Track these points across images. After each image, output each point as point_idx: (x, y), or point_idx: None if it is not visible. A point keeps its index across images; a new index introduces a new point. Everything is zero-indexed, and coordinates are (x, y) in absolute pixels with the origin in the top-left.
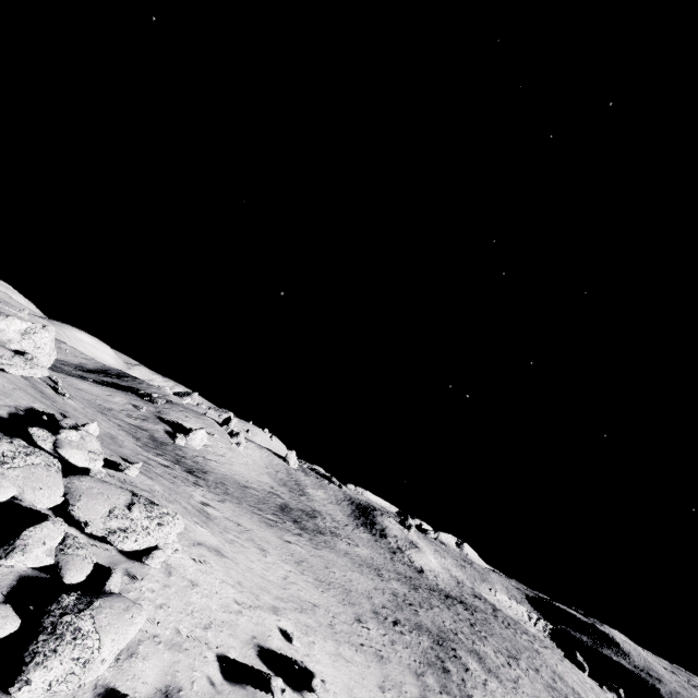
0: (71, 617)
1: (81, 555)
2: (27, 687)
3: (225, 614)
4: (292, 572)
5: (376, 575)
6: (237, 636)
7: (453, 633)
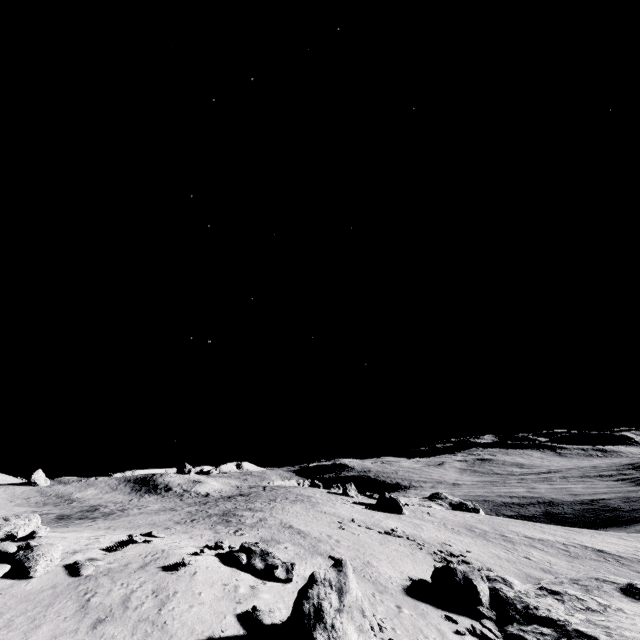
0: (31, 554)
1: (6, 544)
2: (37, 571)
3: (91, 541)
4: (108, 531)
5: (172, 511)
6: (103, 544)
7: (233, 508)
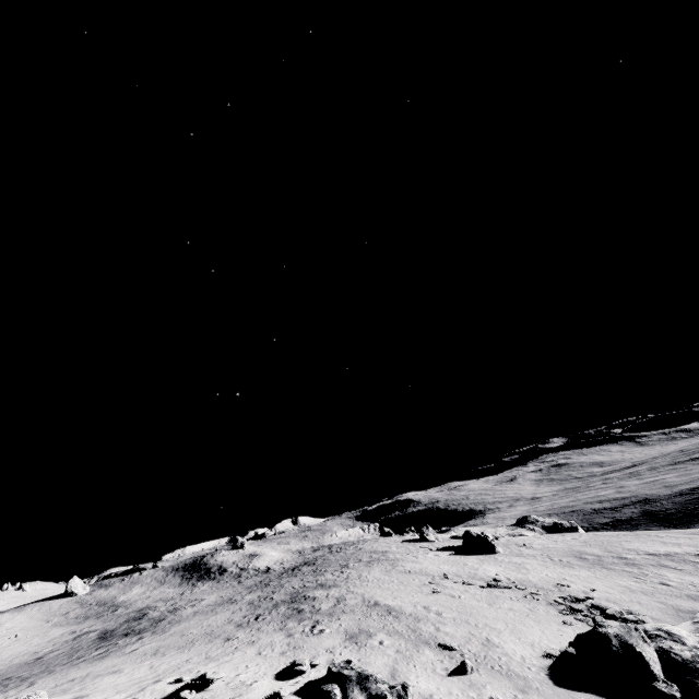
0: None
1: None
2: None
3: None
4: (154, 661)
5: (230, 604)
6: None
7: (302, 588)
